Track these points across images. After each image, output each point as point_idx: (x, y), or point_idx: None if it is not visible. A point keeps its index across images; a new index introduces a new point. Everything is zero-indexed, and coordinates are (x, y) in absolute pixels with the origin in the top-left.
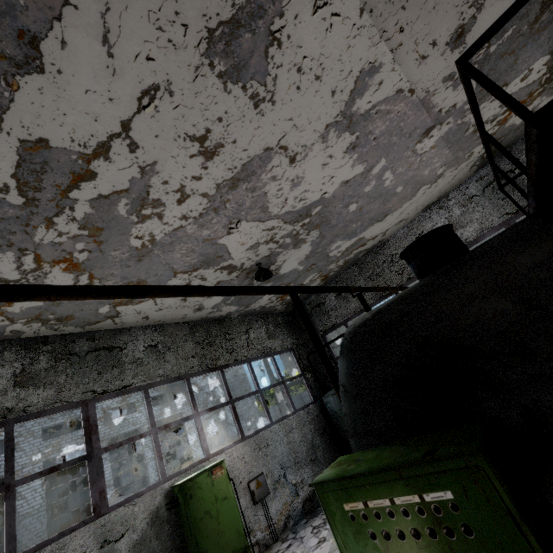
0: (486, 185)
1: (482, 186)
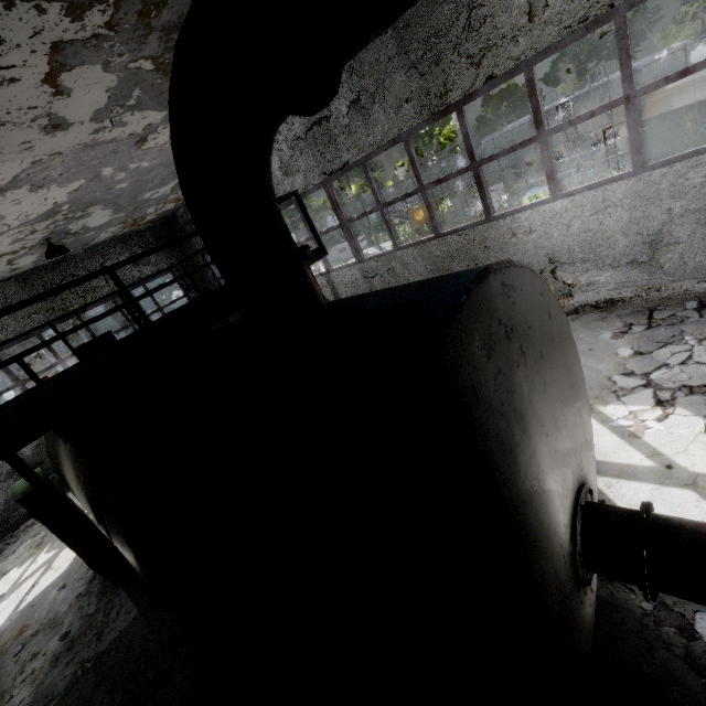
0: (308, 128)
1: (305, 127)
